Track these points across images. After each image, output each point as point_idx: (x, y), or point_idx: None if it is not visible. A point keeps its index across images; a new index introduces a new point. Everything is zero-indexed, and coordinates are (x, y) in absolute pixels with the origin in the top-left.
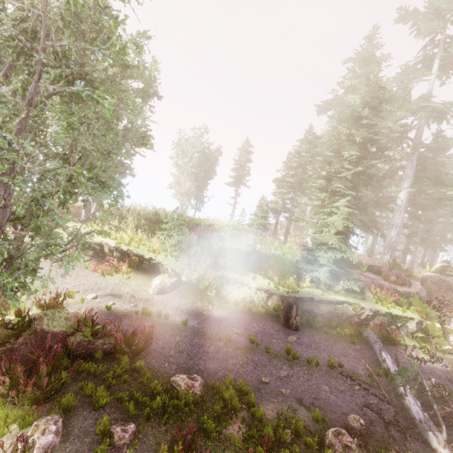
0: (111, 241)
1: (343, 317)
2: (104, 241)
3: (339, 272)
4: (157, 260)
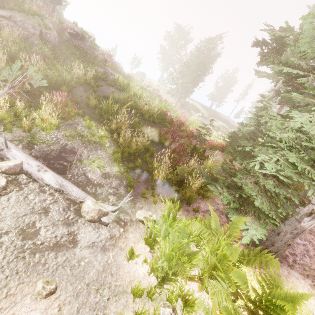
0: (191, 102)
1: None
2: (189, 101)
3: None
4: (200, 109)
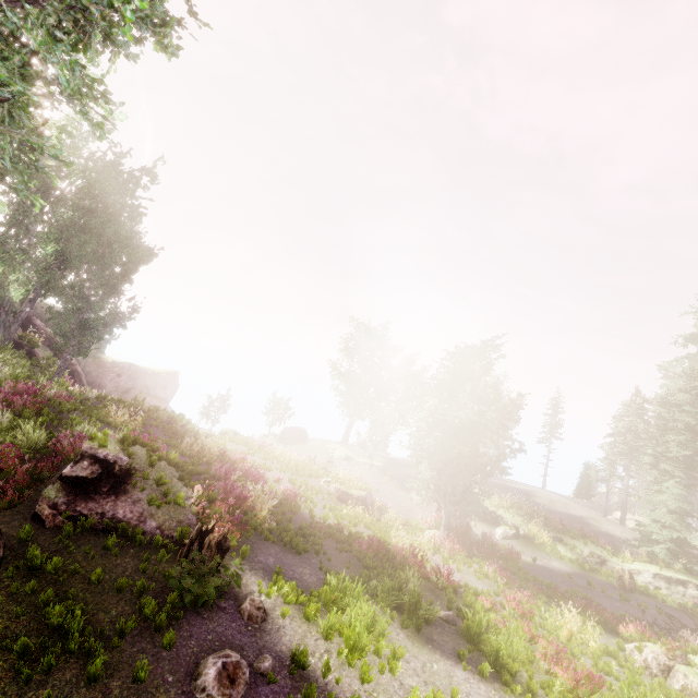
0: None
1: (687, 596)
2: None
3: (679, 552)
4: (499, 514)
